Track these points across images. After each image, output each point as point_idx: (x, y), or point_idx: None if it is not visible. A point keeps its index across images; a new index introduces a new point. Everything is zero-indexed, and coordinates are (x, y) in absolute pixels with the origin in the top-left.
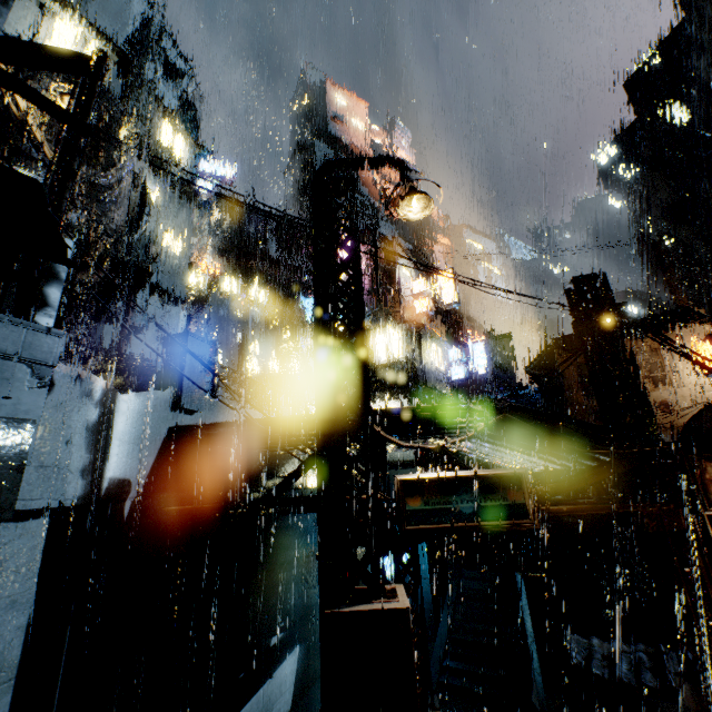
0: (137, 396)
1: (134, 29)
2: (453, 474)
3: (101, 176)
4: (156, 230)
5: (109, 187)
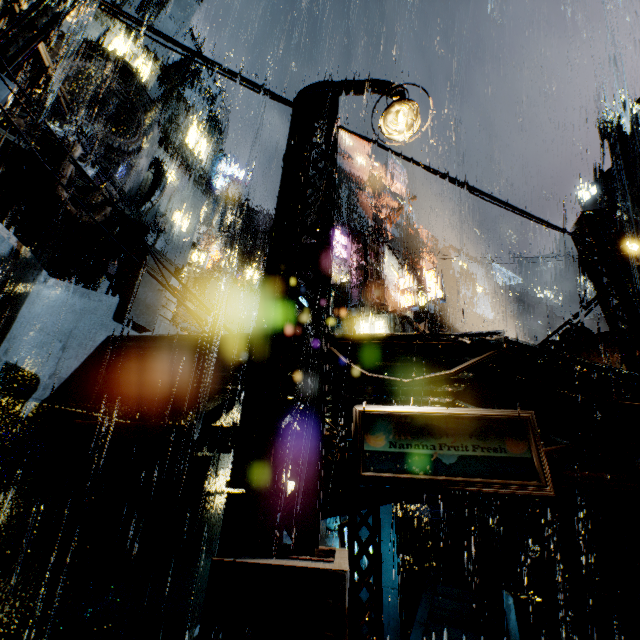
0: (72, 289)
1: (180, 59)
2: (430, 410)
3: (120, 141)
4: (167, 207)
5: (126, 153)
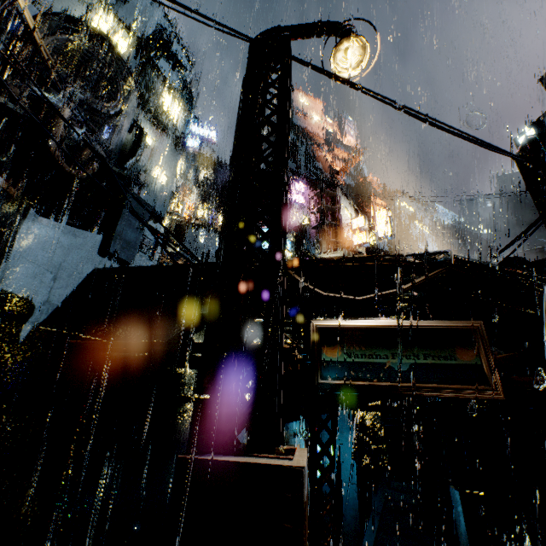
0: (59, 227)
1: (153, 32)
2: (382, 323)
3: (103, 105)
4: (148, 164)
5: (109, 115)
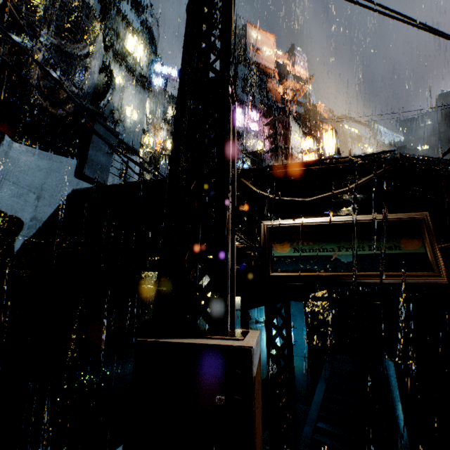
0: (36, 152)
1: None
2: (329, 219)
3: (72, 47)
4: (120, 102)
5: (78, 57)
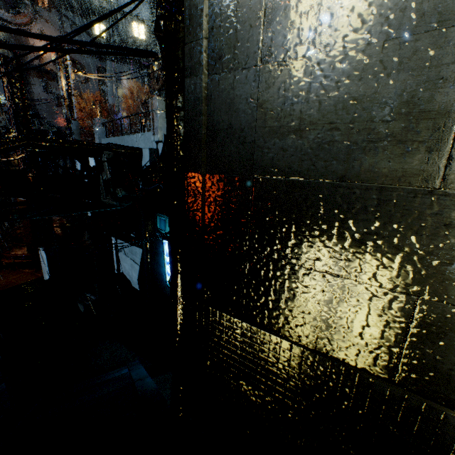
0: None
1: None
2: None
3: None
4: None
5: None
